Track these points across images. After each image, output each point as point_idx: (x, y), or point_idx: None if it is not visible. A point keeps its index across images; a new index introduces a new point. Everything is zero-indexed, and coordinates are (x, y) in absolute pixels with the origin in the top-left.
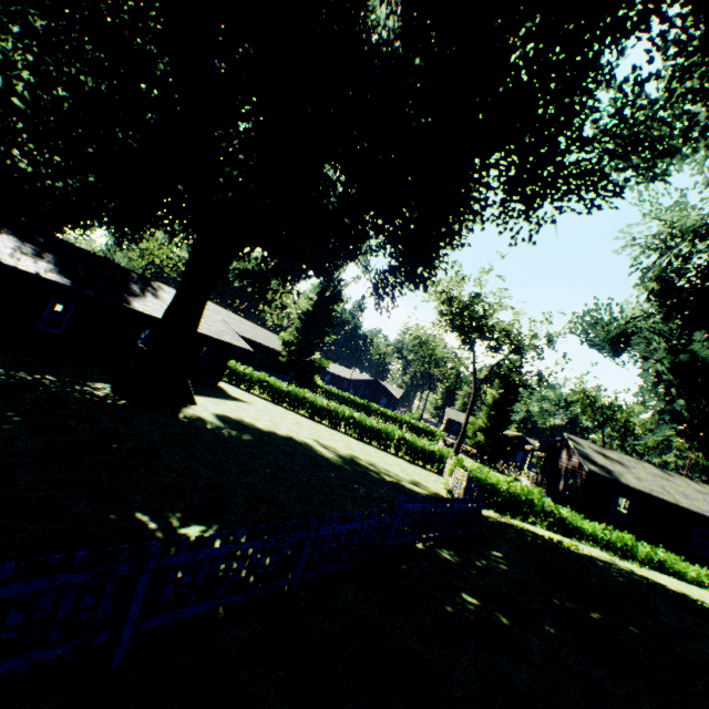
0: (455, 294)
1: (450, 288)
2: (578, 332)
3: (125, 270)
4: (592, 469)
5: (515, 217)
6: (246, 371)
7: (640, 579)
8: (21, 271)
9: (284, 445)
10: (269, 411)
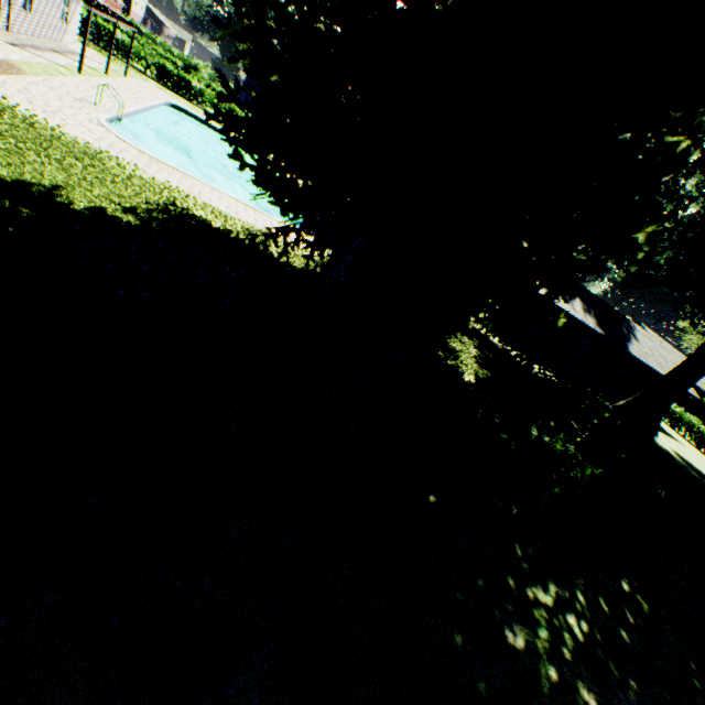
0: None
1: None
2: None
3: (615, 312)
4: None
5: None
6: (676, 410)
7: None
8: (580, 323)
9: None
10: (702, 460)
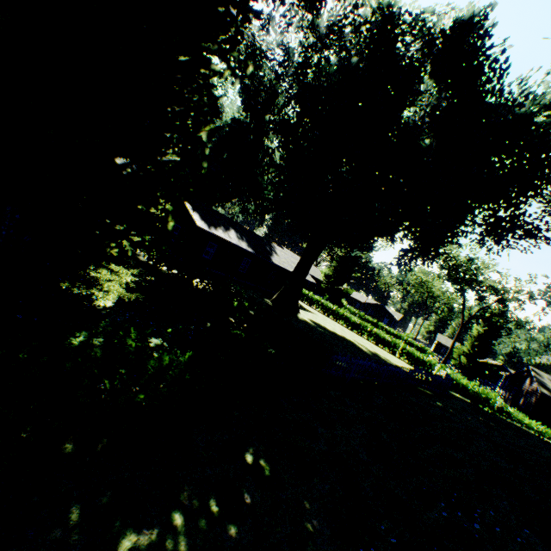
0: (453, 255)
1: (450, 249)
2: (543, 299)
3: (261, 238)
4: (543, 392)
5: (491, 238)
6: (309, 294)
7: (535, 436)
8: (238, 247)
9: (343, 340)
10: (326, 320)
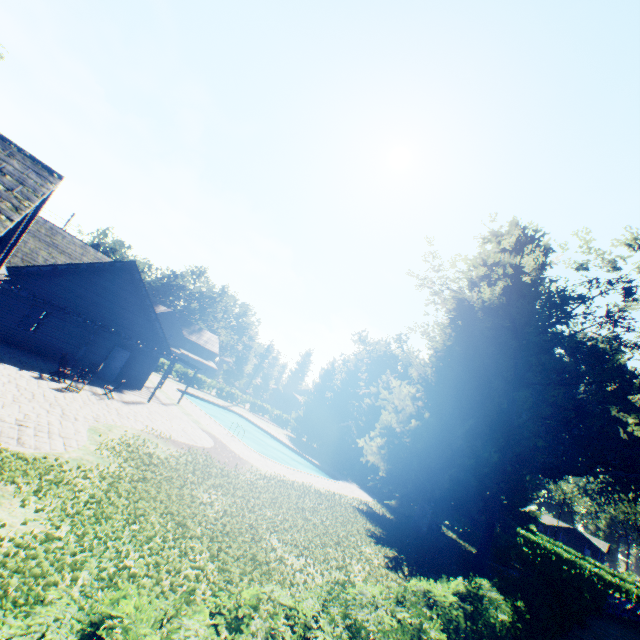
0: None
1: None
2: None
3: None
4: None
5: None
6: None
7: None
8: None
9: None
10: None
